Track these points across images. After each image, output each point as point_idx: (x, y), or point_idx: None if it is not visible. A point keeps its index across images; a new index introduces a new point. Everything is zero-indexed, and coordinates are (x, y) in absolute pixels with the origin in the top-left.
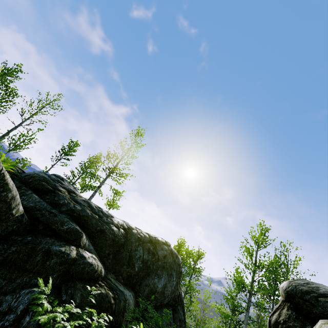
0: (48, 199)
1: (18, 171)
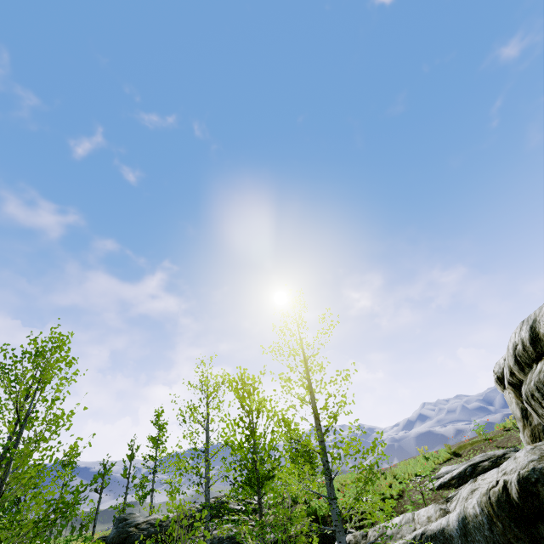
0: (129, 542)
1: (103, 539)
